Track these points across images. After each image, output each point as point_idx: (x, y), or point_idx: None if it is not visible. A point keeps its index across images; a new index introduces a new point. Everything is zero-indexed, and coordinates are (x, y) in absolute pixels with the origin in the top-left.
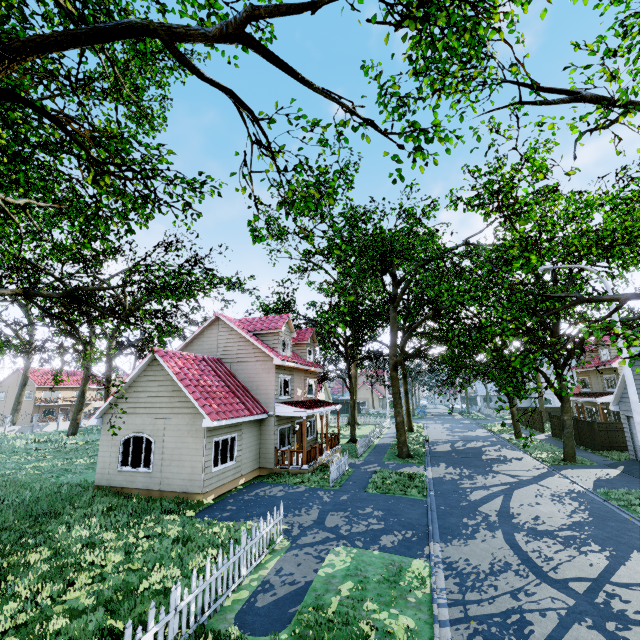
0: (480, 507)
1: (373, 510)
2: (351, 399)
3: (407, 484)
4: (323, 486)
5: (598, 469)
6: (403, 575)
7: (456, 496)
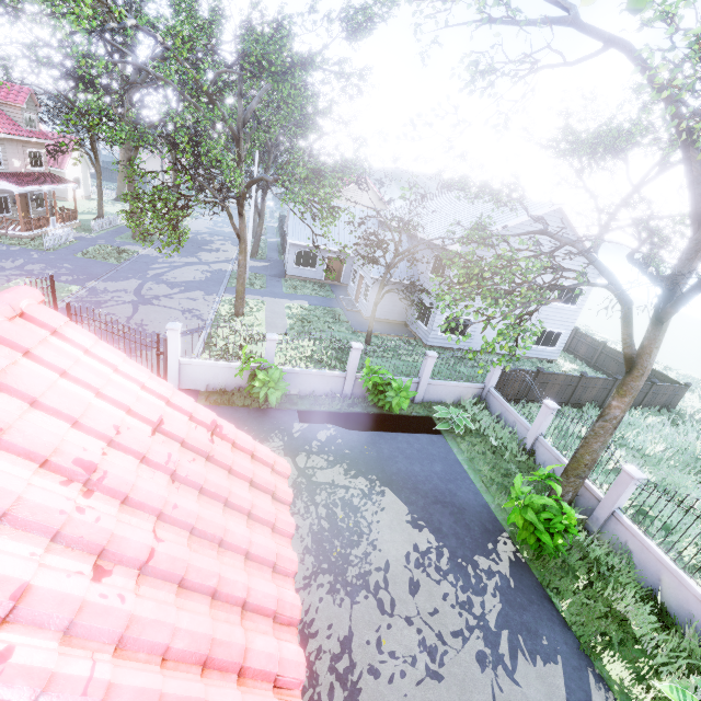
0: (150, 271)
1: (70, 266)
2: (98, 179)
3: (114, 255)
4: (39, 249)
5: (259, 262)
6: (60, 289)
7: (143, 265)
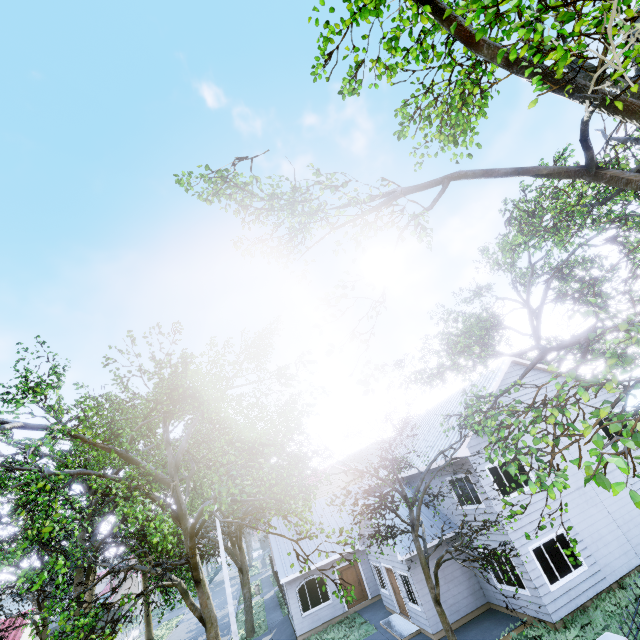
0: None
1: None
2: None
3: None
4: None
5: None
6: None
7: None
